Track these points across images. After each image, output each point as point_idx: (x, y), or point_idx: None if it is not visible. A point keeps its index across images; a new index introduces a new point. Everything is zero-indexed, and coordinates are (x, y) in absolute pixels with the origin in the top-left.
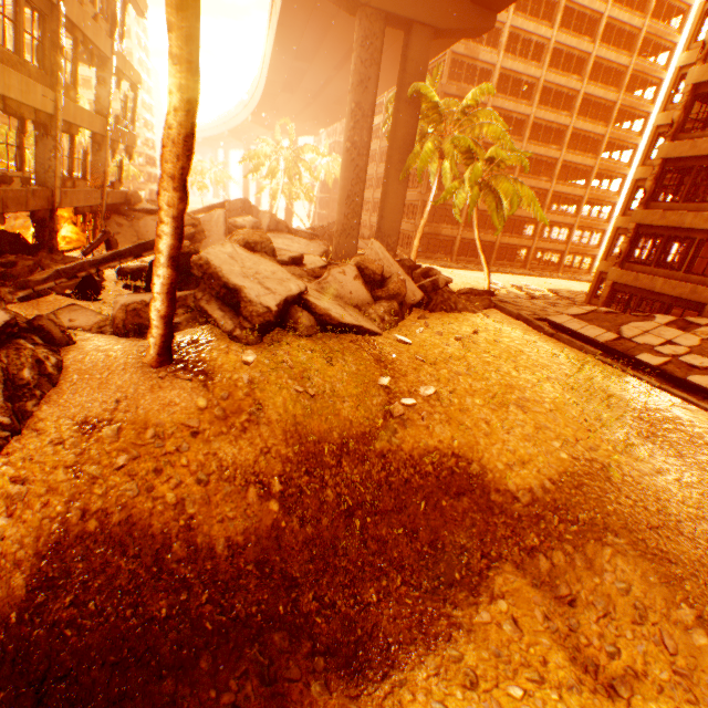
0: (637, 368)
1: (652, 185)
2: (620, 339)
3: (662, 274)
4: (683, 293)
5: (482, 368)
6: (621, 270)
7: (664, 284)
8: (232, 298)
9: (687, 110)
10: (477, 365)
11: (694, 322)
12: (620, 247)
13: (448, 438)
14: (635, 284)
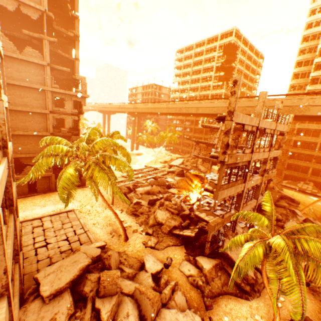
0: (305, 193)
1: (289, 155)
2: (298, 187)
3: (295, 172)
4: (301, 176)
5: (307, 201)
6: (286, 171)
7: (297, 174)
8: (290, 200)
9: (293, 143)
10: (306, 201)
11: (307, 182)
12: (284, 166)
13: (319, 214)
14: (290, 174)
